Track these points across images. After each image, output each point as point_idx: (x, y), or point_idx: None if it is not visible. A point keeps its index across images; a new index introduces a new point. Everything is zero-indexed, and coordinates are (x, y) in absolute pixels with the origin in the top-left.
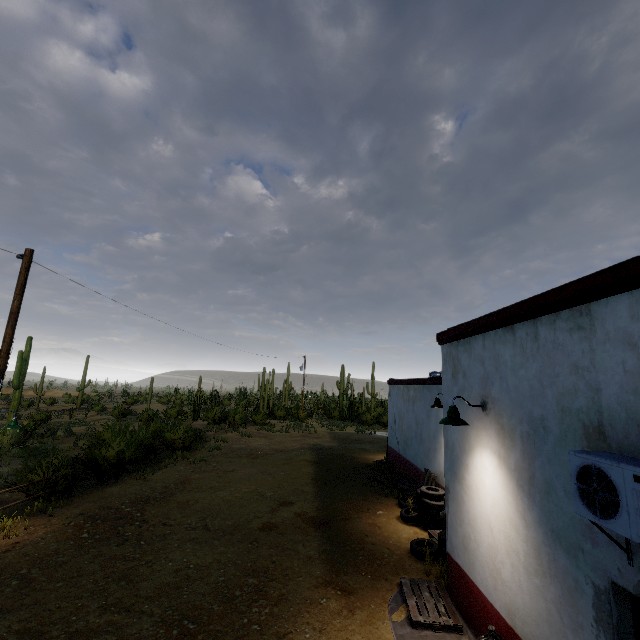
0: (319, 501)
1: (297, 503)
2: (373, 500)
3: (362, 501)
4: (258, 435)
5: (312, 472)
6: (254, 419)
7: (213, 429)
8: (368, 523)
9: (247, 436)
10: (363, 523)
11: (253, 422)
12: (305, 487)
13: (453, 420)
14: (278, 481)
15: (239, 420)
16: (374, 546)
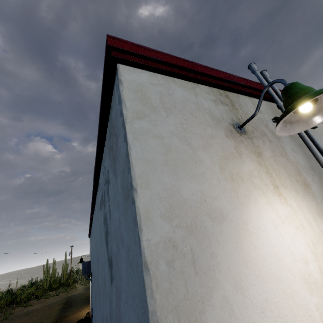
0: (57, 316)
1: (45, 321)
2: (84, 306)
3: (78, 309)
4: (37, 303)
5: (60, 307)
6: (36, 294)
7: (4, 310)
8: (75, 315)
9: (29, 306)
10: (73, 315)
11: (35, 297)
12: (53, 314)
13: (80, 262)
14: (39, 317)
15: (24, 298)
16: (73, 320)
